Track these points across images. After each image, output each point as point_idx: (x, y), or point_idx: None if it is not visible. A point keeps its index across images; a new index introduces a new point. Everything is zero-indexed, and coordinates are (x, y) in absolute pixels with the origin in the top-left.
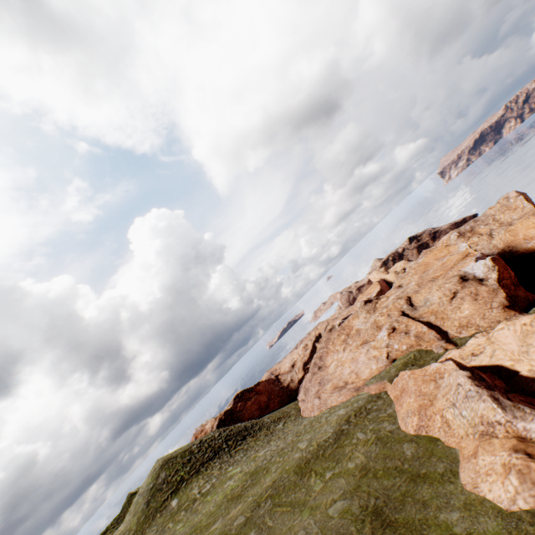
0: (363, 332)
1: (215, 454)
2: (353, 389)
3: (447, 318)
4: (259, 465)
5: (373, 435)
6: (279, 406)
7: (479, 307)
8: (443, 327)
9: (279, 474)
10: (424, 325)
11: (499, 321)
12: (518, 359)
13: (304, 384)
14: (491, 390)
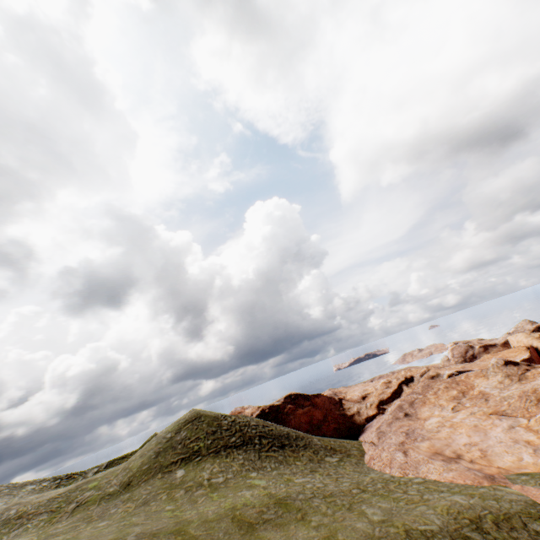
0: (495, 399)
1: (243, 445)
2: (480, 474)
3: None
4: (292, 496)
5: None
6: (333, 434)
7: None
8: None
9: (323, 539)
10: None
11: None
12: None
13: (375, 424)
14: None
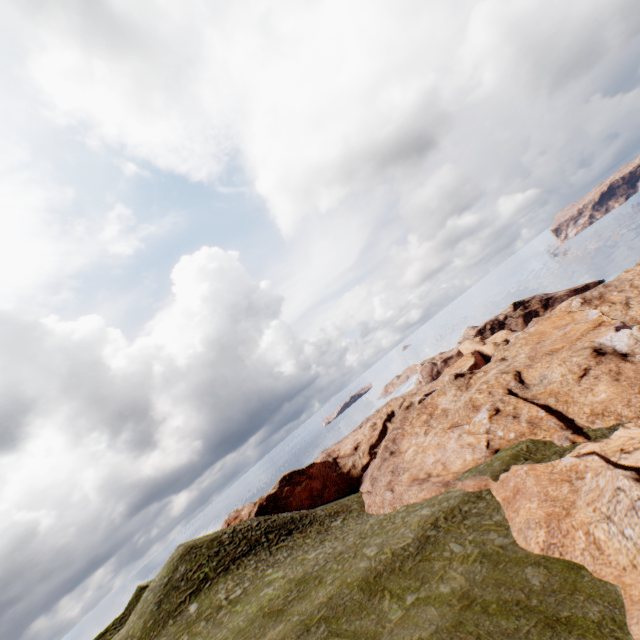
0: (451, 412)
1: (251, 549)
2: (440, 484)
3: (573, 401)
4: (309, 571)
5: (475, 550)
6: (336, 497)
7: (622, 390)
8: (567, 413)
9: (337, 588)
10: (540, 409)
11: None
12: None
13: (370, 471)
14: None
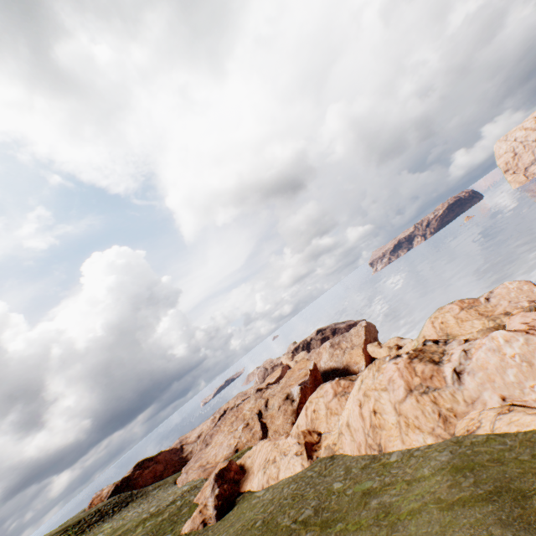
0: None
1: (100, 515)
2: (203, 469)
3: (274, 422)
4: (124, 522)
5: (182, 502)
6: None
7: (284, 420)
8: (270, 428)
9: (128, 526)
10: (260, 426)
11: (288, 432)
12: (253, 464)
13: None
14: (216, 482)
